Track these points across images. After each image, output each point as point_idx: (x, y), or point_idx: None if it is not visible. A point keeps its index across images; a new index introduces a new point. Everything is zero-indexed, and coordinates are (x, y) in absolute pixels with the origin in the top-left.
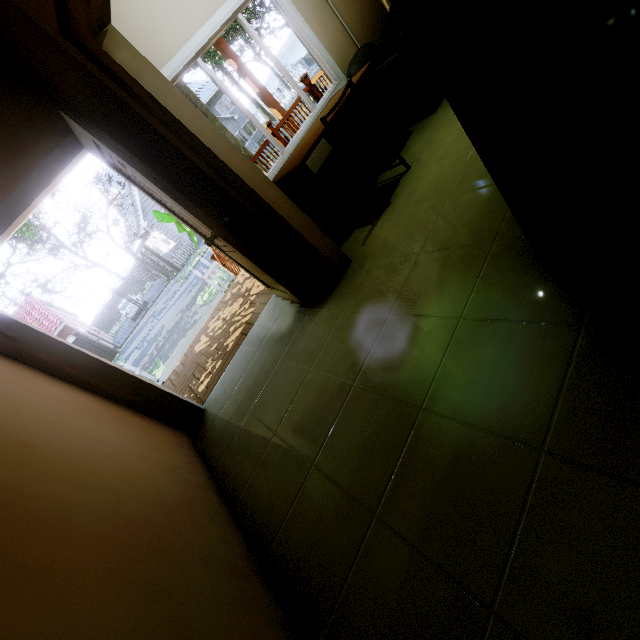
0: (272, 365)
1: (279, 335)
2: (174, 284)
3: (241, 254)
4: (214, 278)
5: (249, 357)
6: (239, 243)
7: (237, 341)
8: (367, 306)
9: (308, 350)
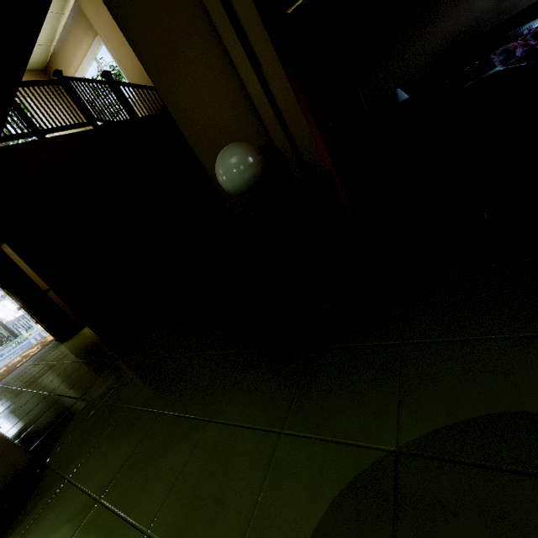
0: (31, 367)
1: (43, 355)
2: (5, 348)
3: (33, 315)
4: (38, 338)
5: (23, 368)
6: (33, 311)
7: (23, 363)
8: (77, 339)
9: (49, 357)
